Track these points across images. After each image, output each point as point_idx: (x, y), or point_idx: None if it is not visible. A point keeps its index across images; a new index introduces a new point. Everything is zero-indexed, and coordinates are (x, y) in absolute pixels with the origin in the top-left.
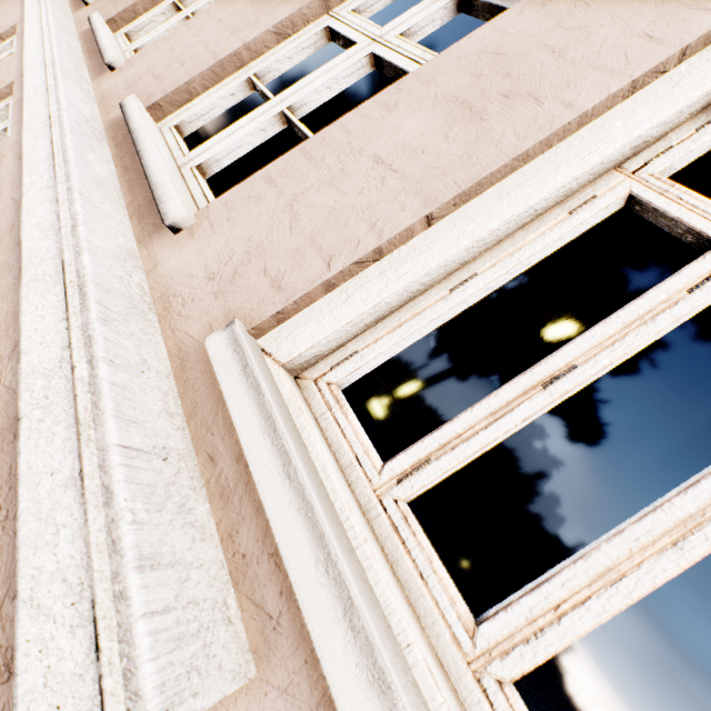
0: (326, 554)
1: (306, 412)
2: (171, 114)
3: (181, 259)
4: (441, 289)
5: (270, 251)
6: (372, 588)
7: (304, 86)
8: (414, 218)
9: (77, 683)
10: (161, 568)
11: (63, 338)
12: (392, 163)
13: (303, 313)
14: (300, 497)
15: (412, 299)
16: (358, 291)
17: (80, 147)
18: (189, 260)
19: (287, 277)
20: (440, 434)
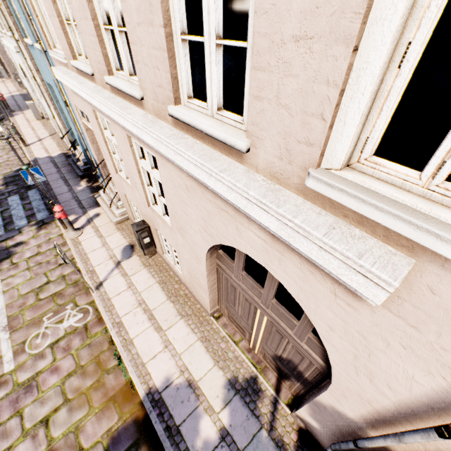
0: (415, 226)
1: (365, 180)
2: (180, 95)
3: (262, 159)
4: (391, 71)
5: (292, 132)
6: (445, 222)
7: (208, 15)
8: (346, 60)
9: (366, 283)
10: (363, 255)
11: (274, 218)
12: (306, 34)
13: (329, 144)
14: (391, 215)
15: (377, 91)
16: (346, 116)
17: (193, 153)
18: (265, 158)
19: (310, 138)
20: (443, 147)
